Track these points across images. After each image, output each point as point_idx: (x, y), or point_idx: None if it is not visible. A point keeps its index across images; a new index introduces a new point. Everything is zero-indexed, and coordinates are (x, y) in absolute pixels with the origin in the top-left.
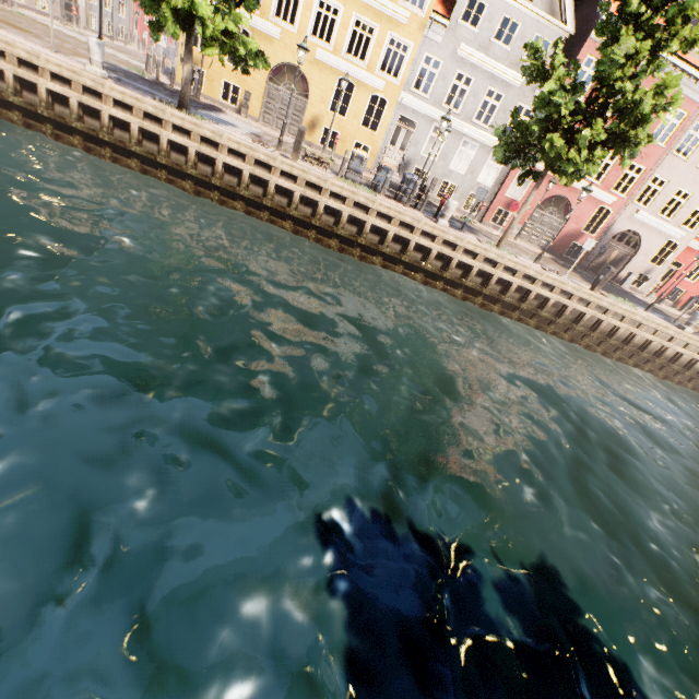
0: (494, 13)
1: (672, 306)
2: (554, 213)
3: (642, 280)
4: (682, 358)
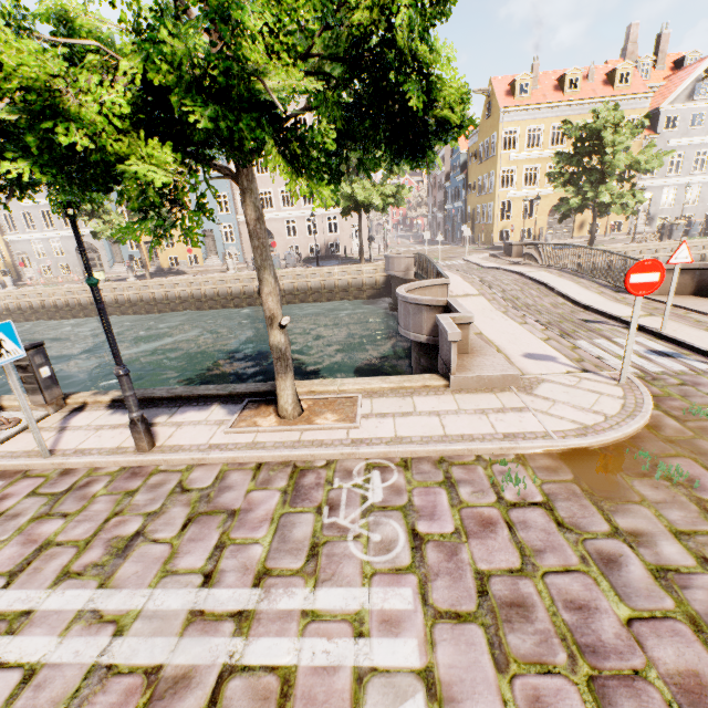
0: (684, 116)
1: None
2: None
3: None
4: None
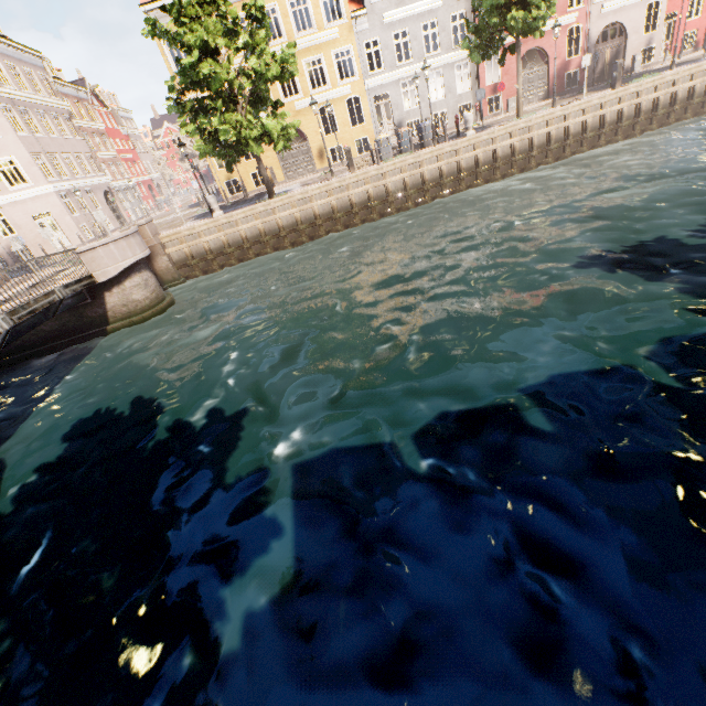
0: None
1: (693, 51)
2: (533, 66)
3: (648, 53)
4: None
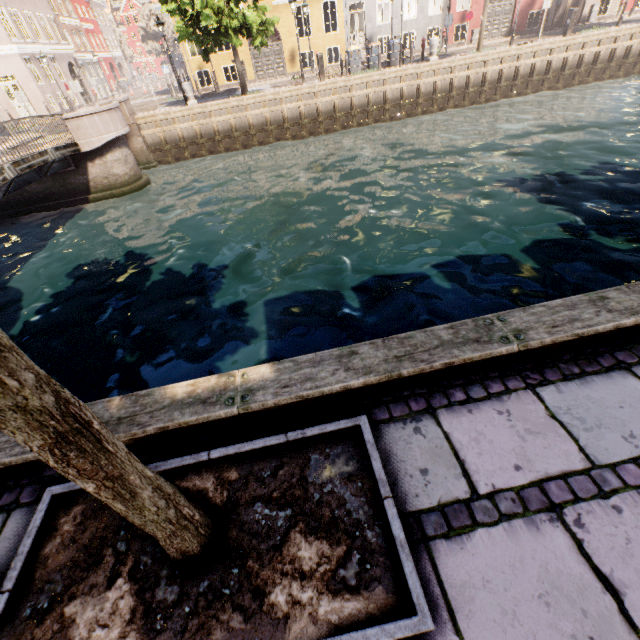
0: None
1: None
2: None
3: (606, 5)
4: None
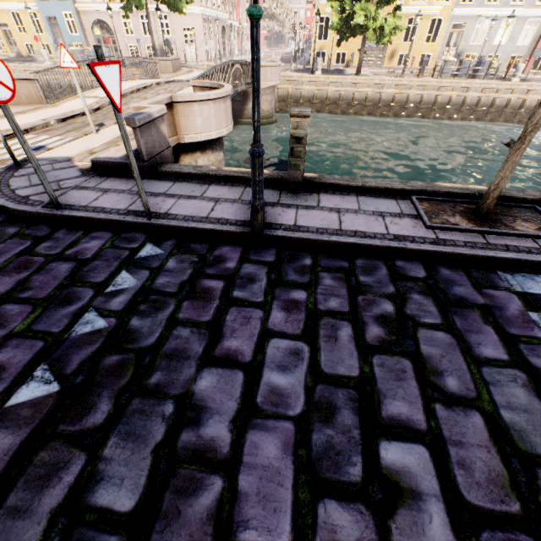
0: None
1: None
2: None
3: None
4: None
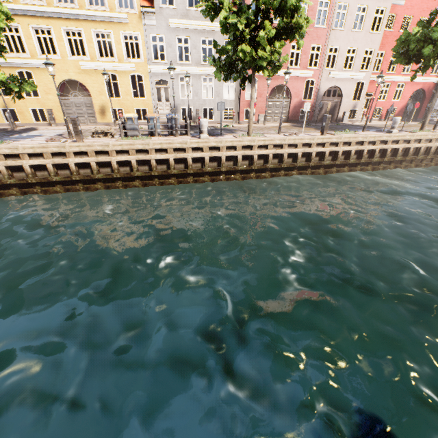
0: None
1: (379, 120)
2: (280, 97)
3: (354, 113)
4: (399, 151)
